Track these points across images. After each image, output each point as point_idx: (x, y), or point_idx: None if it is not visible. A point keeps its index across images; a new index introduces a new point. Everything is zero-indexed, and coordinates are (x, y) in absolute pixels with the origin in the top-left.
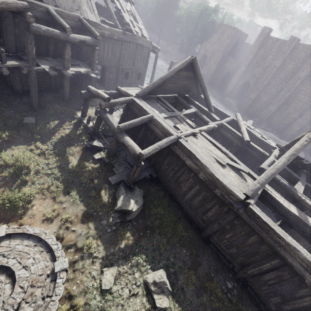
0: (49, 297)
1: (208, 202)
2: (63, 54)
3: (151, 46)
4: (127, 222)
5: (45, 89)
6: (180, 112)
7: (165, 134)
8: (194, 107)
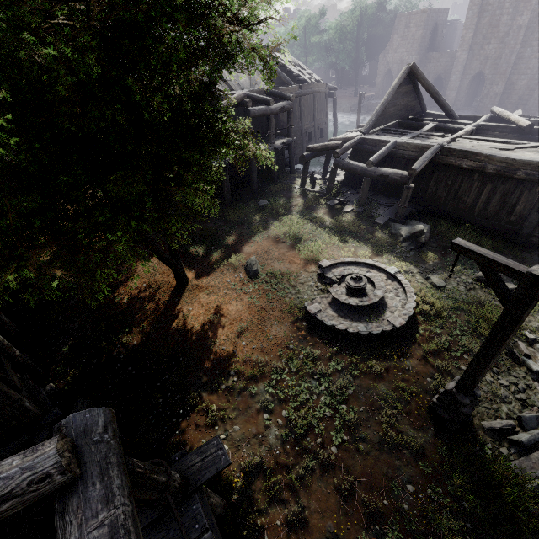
0: (400, 288)
1: (510, 196)
2: (268, 129)
3: (328, 89)
4: (421, 249)
5: (248, 179)
6: (419, 131)
7: (422, 151)
8: (431, 122)
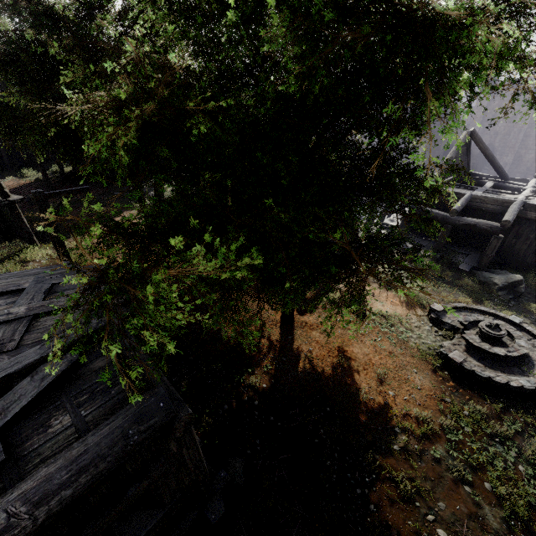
0: (532, 339)
1: None
2: None
3: None
4: (518, 299)
5: None
6: (484, 188)
7: (502, 205)
8: (488, 180)
